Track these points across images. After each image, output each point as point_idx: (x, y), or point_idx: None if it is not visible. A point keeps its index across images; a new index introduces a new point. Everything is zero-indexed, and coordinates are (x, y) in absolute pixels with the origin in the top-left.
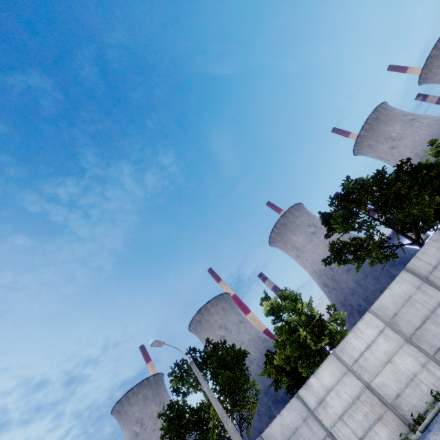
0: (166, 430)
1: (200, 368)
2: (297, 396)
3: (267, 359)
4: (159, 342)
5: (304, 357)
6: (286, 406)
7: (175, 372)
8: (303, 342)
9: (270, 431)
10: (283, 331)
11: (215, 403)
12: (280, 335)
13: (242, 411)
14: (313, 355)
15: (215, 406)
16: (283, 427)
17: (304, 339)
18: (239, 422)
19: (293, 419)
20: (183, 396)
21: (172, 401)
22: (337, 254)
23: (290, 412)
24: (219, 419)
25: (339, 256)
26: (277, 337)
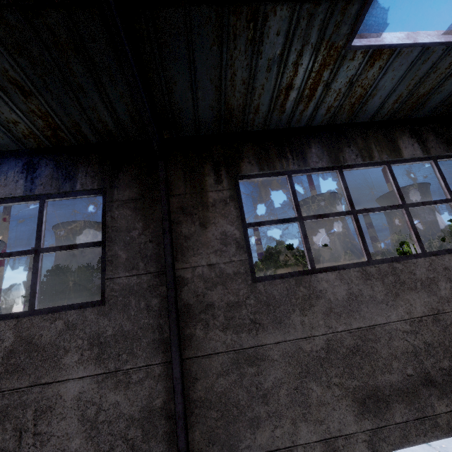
0: None
1: None
2: None
3: None
4: None
5: None
6: None
7: None
8: None
9: None
10: None
11: None
12: None
13: None
14: None
15: None
16: None
17: None
18: None
19: None
20: None
21: None
22: None
23: None
24: None
25: None
26: None
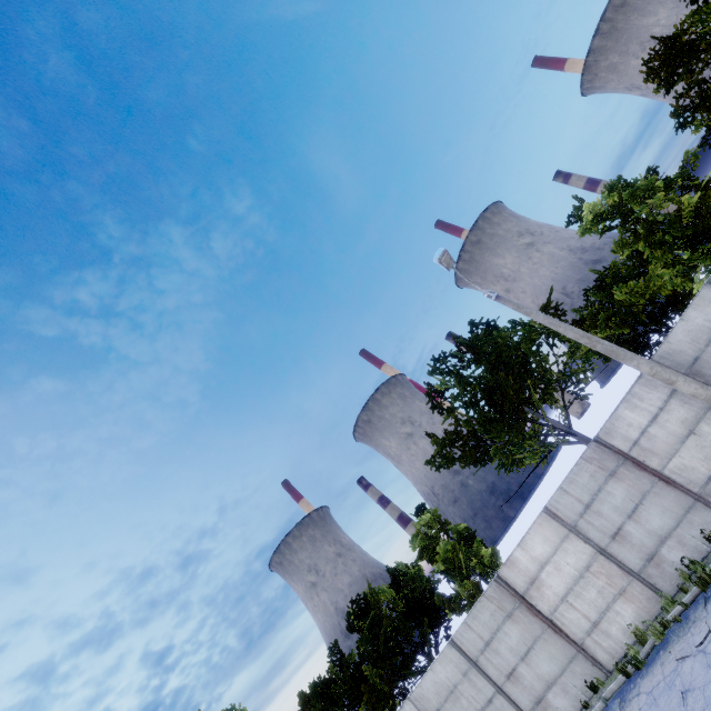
0: (468, 418)
1: (479, 352)
2: (710, 281)
3: (578, 327)
4: (449, 256)
5: (702, 234)
6: (691, 304)
7: (438, 369)
8: (706, 199)
9: (668, 347)
10: (640, 226)
11: (567, 327)
12: (627, 246)
13: (579, 374)
14: (709, 239)
15: (569, 331)
16: (693, 333)
17: (710, 191)
18: (565, 406)
19: (710, 315)
20: (446, 418)
21: (427, 433)
22: (705, 93)
23: (702, 309)
24: (535, 404)
25: (710, 97)
26: (623, 247)
